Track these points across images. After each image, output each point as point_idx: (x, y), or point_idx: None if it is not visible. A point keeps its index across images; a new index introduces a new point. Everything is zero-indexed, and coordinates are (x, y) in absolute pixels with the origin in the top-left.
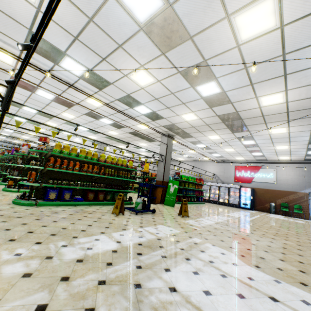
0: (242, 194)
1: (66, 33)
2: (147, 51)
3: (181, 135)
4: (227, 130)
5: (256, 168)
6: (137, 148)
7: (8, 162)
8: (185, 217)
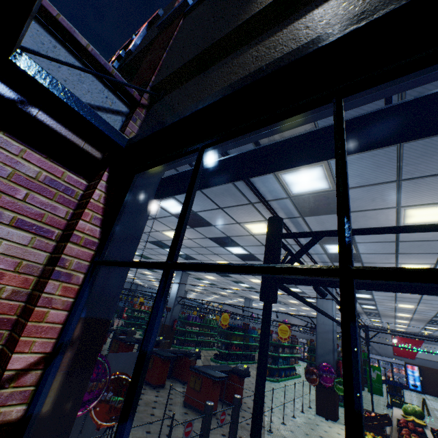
0: (409, 372)
1: (393, 295)
2: (433, 306)
3: (370, 315)
4: (423, 322)
5: (418, 342)
6: (287, 306)
7: (223, 337)
8: (429, 416)
